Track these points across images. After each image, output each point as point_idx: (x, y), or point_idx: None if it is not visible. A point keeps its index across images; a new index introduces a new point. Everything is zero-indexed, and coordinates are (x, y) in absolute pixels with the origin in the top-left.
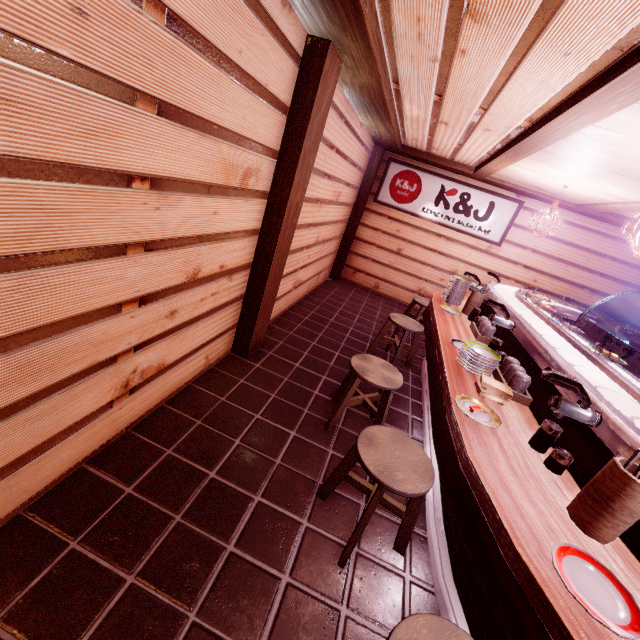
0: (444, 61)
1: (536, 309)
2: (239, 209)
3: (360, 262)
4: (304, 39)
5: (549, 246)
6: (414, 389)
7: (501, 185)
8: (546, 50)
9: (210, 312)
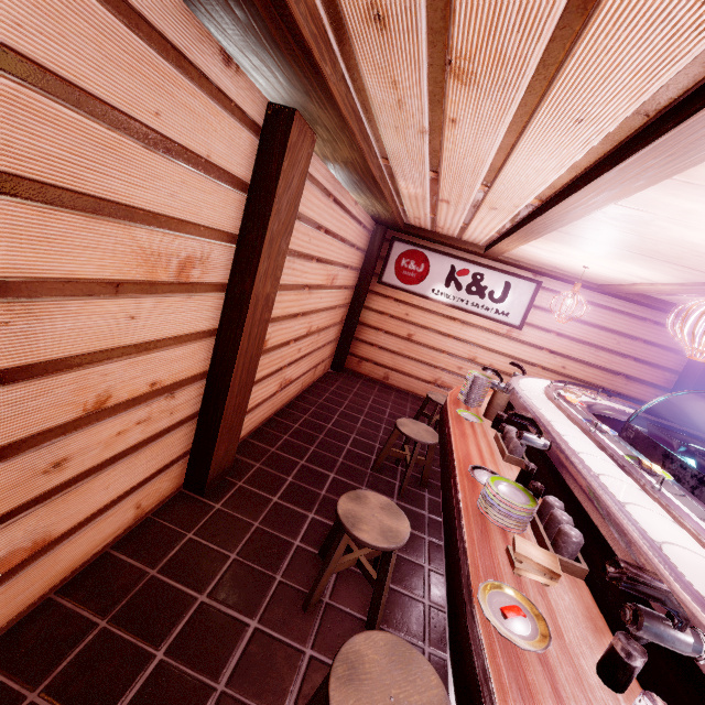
0: (433, 132)
1: (572, 415)
2: (178, 308)
3: (366, 350)
4: (264, 107)
5: (574, 329)
6: (432, 520)
7: (515, 264)
8: (552, 117)
9: (138, 446)
